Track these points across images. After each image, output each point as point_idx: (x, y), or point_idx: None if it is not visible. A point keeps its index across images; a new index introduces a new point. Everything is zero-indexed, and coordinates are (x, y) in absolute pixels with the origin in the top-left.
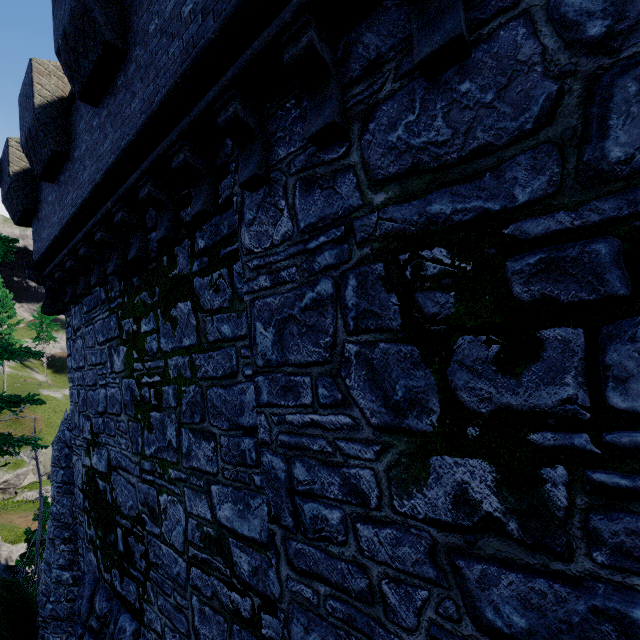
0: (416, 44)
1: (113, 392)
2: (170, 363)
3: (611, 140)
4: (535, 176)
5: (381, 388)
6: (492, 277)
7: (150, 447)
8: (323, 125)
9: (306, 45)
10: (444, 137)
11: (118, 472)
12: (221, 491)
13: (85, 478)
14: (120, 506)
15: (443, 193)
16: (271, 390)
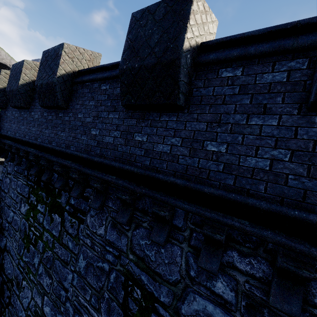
0: (153, 232)
1: (17, 219)
2: (45, 233)
3: (183, 306)
4: (167, 297)
5: (110, 316)
6: (147, 313)
7: (25, 258)
8: (121, 223)
9: (124, 199)
10: (153, 259)
11: (8, 254)
12: (48, 301)
13: None
14: (4, 268)
15: (146, 275)
16: (77, 283)
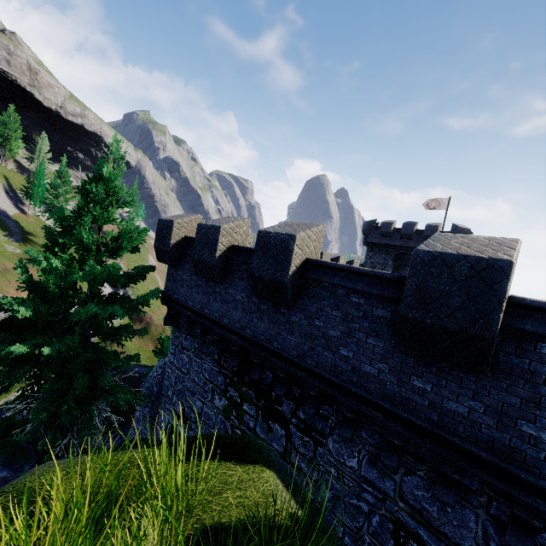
0: (438, 489)
1: (209, 412)
2: None
3: None
4: None
5: None
6: None
7: None
8: (390, 467)
9: (396, 444)
10: (434, 515)
11: None
12: None
13: (169, 430)
14: None
15: (426, 531)
16: None
